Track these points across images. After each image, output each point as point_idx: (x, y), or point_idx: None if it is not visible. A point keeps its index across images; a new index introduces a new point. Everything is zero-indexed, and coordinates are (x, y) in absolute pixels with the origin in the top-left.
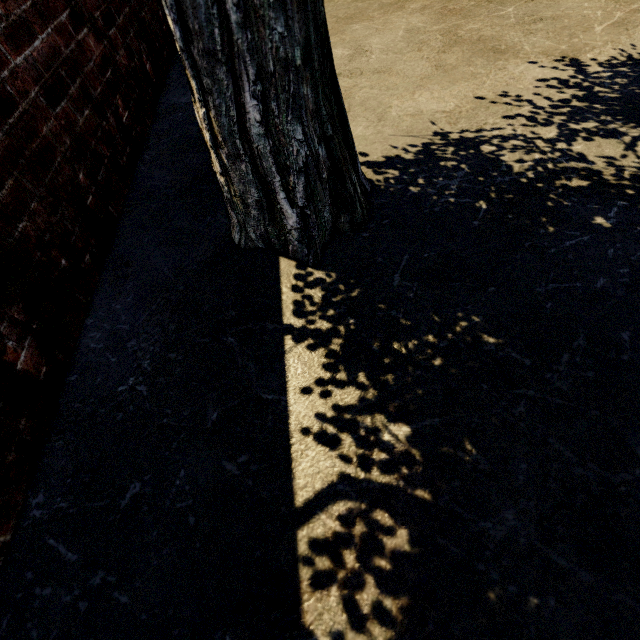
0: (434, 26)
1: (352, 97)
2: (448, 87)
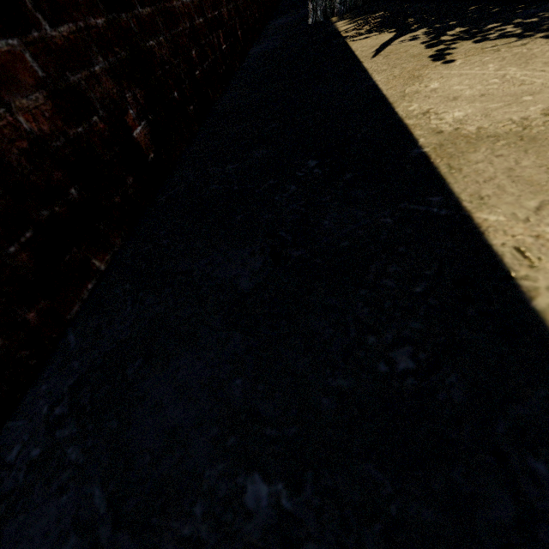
0: None
1: None
2: None
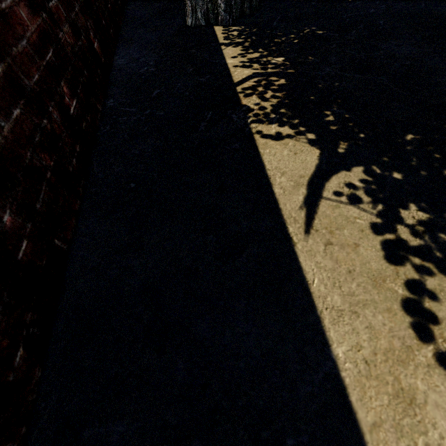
0: None
1: None
2: None
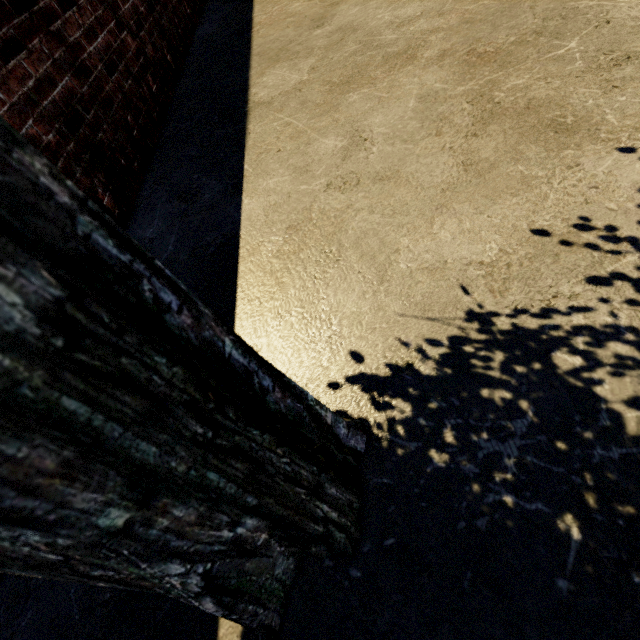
0: (458, 87)
1: (344, 229)
2: (485, 208)
